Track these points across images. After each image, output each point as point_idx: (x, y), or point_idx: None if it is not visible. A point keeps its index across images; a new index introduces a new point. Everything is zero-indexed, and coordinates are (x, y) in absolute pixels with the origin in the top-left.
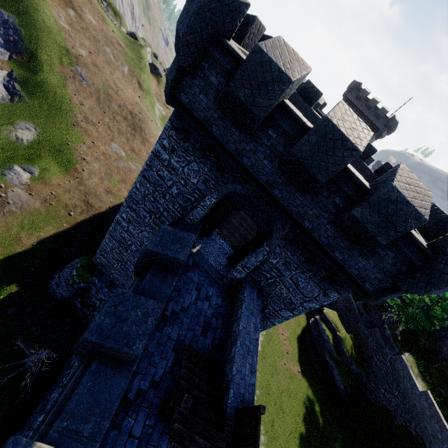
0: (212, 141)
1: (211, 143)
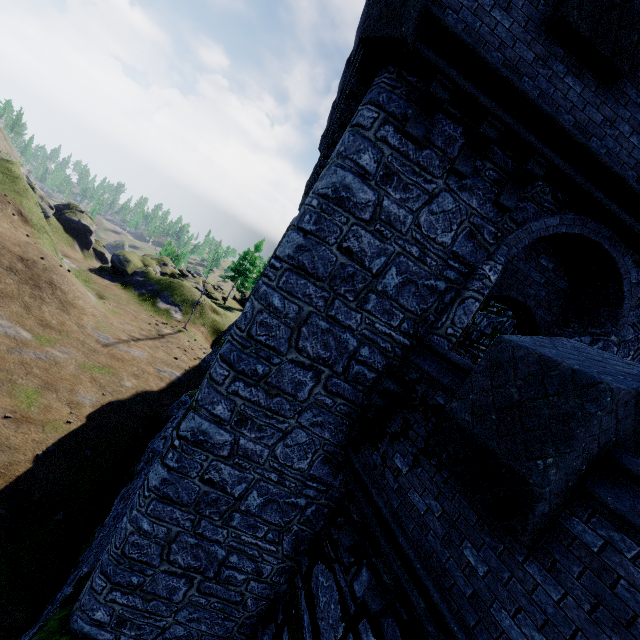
0: (515, 120)
1: (513, 125)
